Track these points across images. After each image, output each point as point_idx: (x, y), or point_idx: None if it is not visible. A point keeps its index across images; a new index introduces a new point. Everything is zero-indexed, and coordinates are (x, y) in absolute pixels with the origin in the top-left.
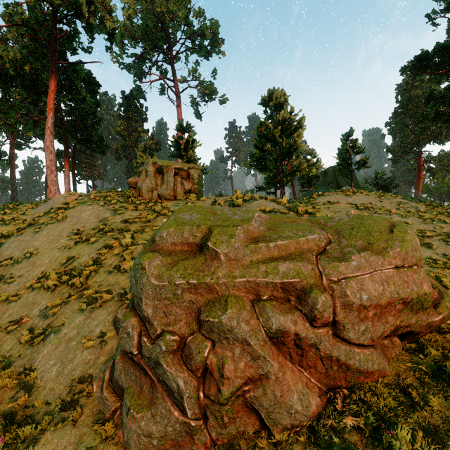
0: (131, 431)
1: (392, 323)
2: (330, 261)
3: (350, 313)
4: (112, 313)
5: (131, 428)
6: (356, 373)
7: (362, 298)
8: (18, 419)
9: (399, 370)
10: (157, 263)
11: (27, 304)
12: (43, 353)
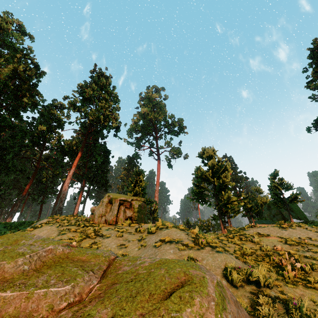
0: None
1: None
2: None
3: None
4: None
5: None
6: None
7: None
8: None
9: None
10: None
11: None
12: None
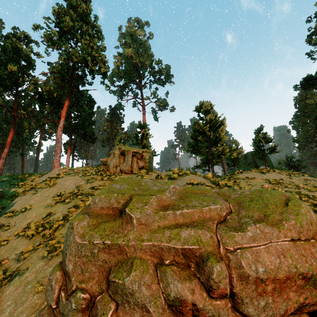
0: None
1: (295, 299)
2: (228, 230)
3: (247, 285)
4: None
5: None
6: None
7: (258, 270)
8: None
9: None
10: (84, 223)
11: (10, 248)
12: (6, 293)
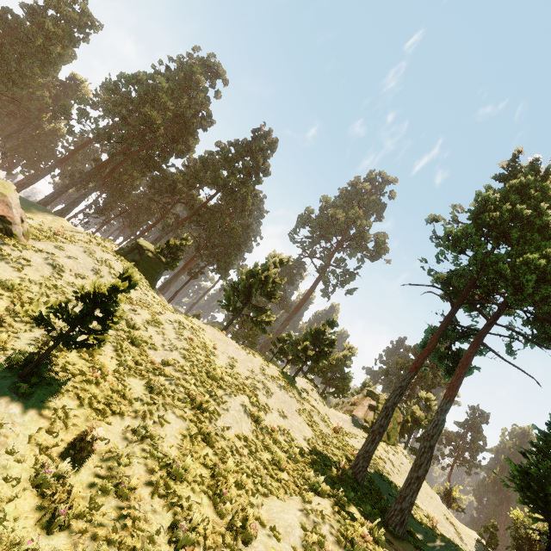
0: None
1: None
2: None
3: None
4: None
5: None
6: None
7: None
8: None
9: None
10: None
11: None
12: None
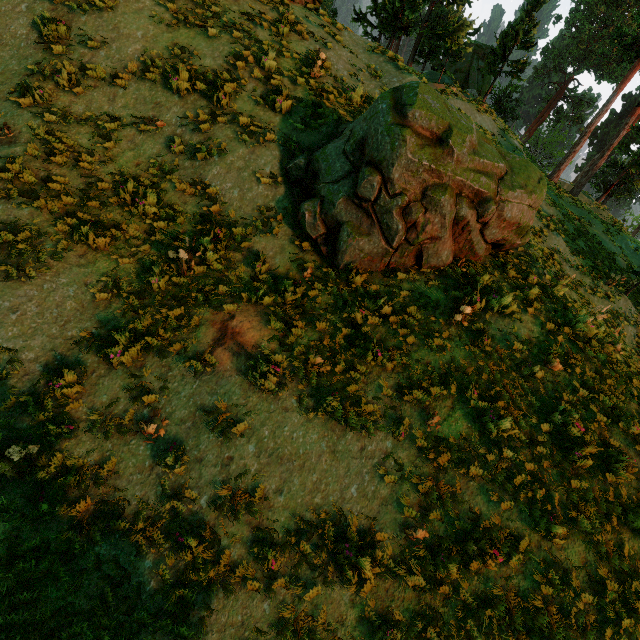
0: (351, 245)
1: (504, 235)
2: (506, 187)
3: (497, 221)
4: (277, 158)
5: (352, 244)
6: (472, 253)
7: (508, 215)
8: (217, 221)
9: (485, 261)
10: (413, 141)
11: (145, 101)
12: (213, 173)
